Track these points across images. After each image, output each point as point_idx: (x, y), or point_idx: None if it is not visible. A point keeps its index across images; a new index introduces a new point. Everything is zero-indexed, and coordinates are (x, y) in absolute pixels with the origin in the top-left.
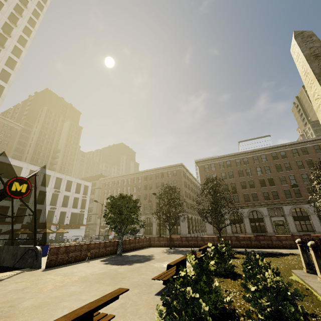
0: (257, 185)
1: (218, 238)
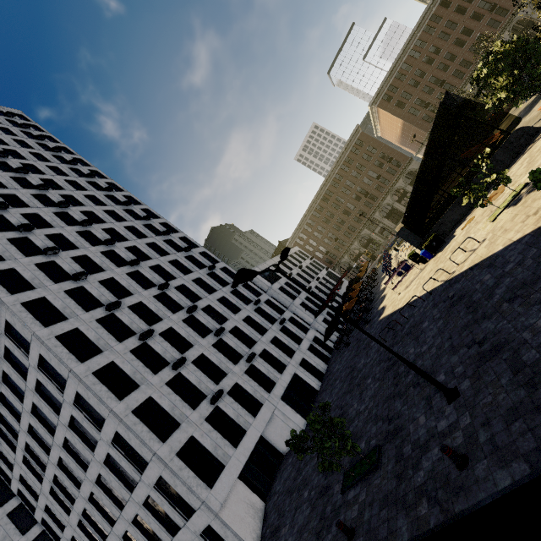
0: (456, 52)
1: None
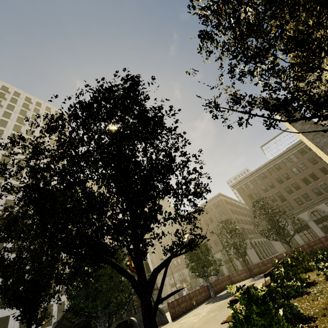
0: (301, 185)
1: (292, 252)
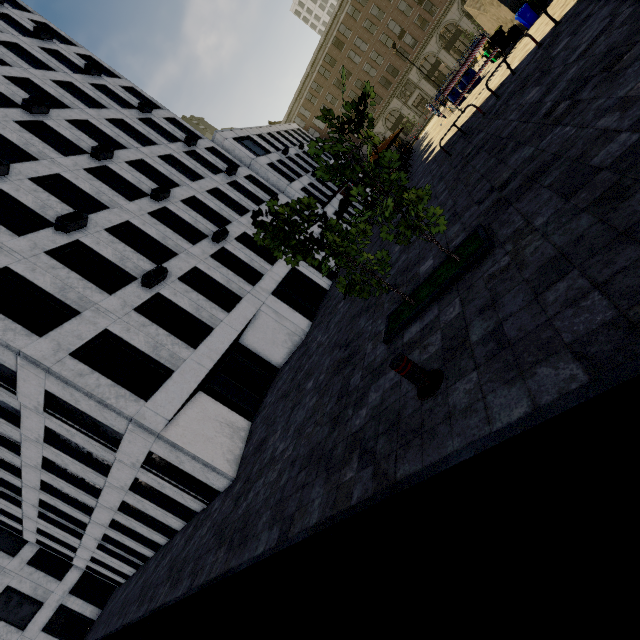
0: None
1: None
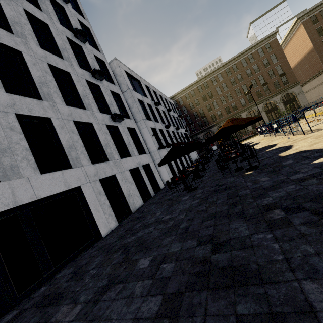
0: None
1: None
